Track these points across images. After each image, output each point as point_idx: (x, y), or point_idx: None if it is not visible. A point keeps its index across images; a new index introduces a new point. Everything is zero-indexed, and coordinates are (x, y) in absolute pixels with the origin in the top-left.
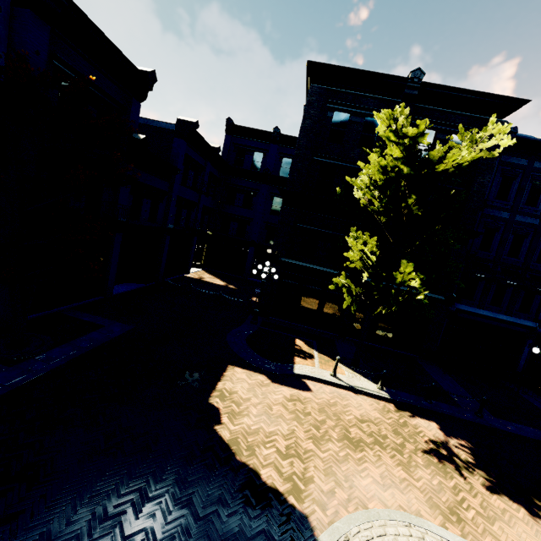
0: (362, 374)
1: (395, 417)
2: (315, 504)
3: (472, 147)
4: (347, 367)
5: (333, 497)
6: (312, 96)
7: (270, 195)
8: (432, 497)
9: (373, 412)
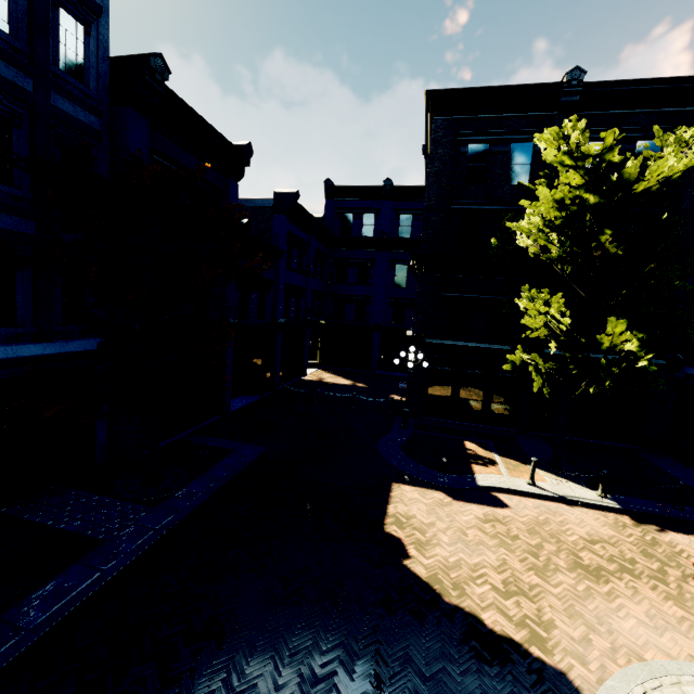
0: (569, 478)
1: (636, 533)
2: (569, 656)
3: (681, 152)
4: (546, 471)
5: (590, 646)
6: (437, 132)
7: (391, 264)
8: None
9: (602, 528)
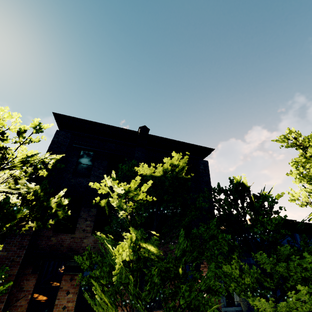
0: None
1: None
2: None
3: None
4: None
5: None
6: None
7: None
8: None
9: None
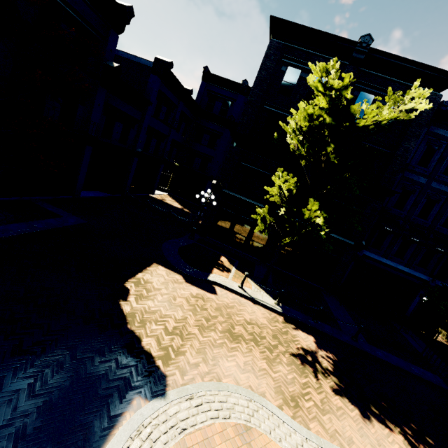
0: (266, 291)
1: (280, 326)
2: (178, 370)
3: (393, 108)
4: (256, 284)
5: (195, 368)
6: (270, 50)
7: (232, 139)
8: (281, 386)
9: (262, 319)
